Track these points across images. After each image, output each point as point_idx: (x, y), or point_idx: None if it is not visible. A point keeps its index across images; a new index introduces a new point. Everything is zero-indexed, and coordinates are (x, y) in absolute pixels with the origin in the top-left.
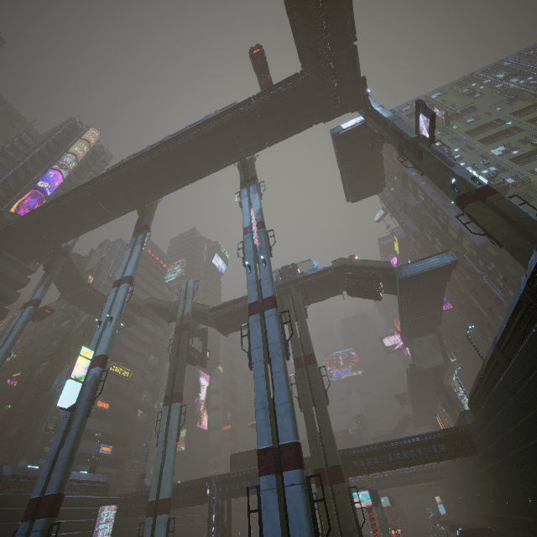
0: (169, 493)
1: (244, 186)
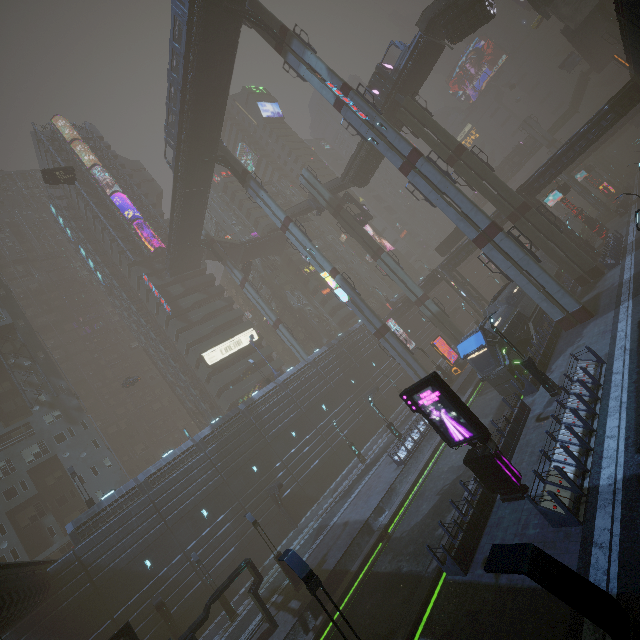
0: (422, 292)
1: (284, 52)
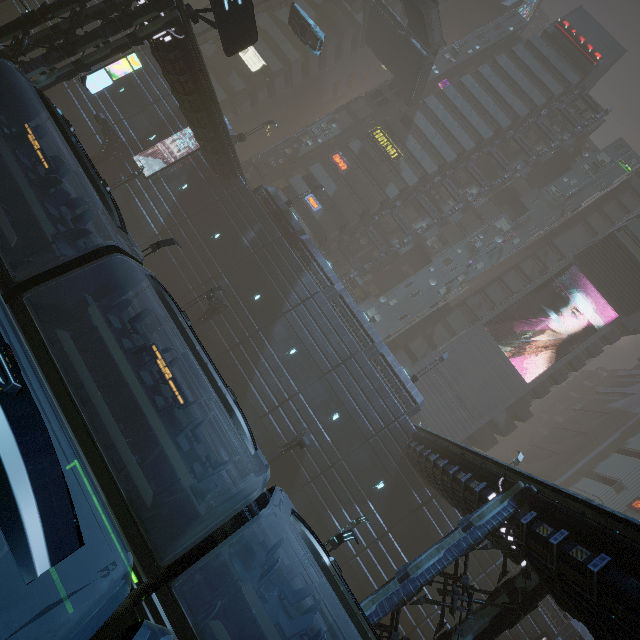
0: None
1: None
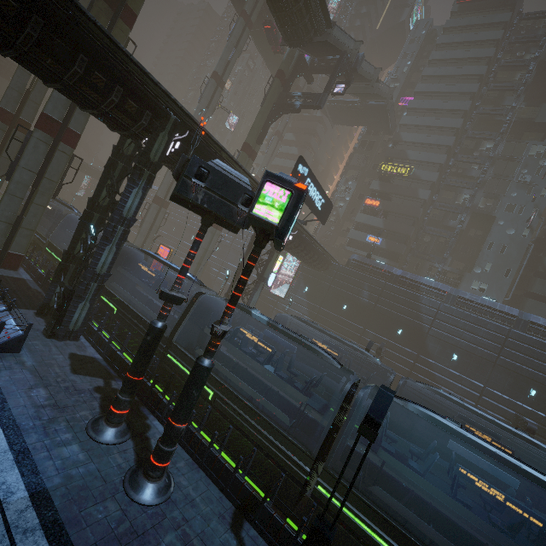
0: None
1: None
